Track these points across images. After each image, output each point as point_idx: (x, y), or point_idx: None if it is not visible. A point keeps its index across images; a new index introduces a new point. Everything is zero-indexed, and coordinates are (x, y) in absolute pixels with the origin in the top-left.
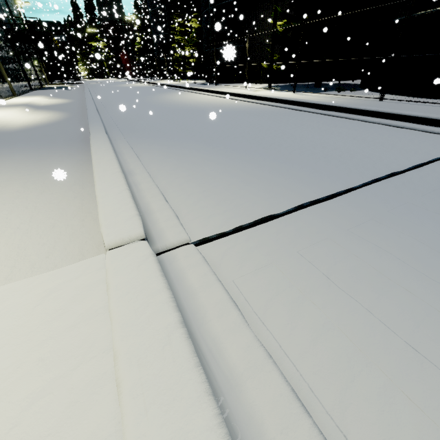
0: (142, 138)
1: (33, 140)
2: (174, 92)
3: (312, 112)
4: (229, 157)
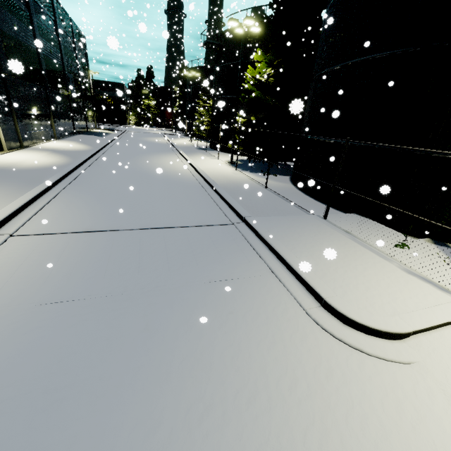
0: (74, 189)
1: (25, 179)
2: (166, 153)
3: (204, 188)
4: (92, 208)
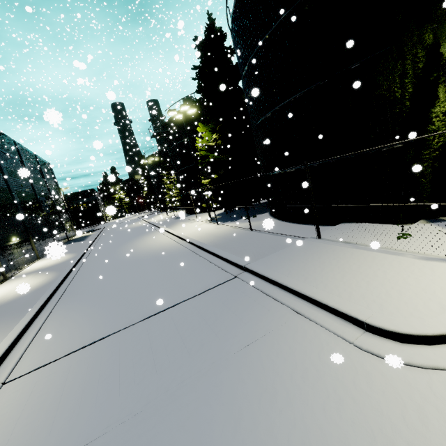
0: (66, 302)
1: (13, 310)
2: (148, 233)
3: (195, 252)
4: (88, 315)
